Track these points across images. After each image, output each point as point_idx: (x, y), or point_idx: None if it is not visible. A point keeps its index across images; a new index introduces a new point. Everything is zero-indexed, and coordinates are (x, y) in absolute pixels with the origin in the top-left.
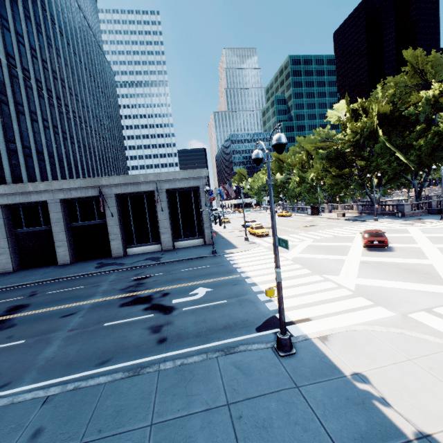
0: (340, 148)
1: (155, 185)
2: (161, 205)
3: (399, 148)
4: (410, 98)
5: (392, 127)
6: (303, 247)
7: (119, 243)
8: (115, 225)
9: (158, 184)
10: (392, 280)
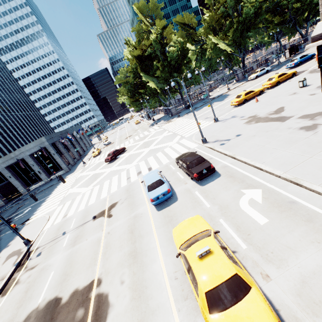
0: (131, 82)
1: (22, 155)
2: (31, 163)
3: (154, 76)
4: (143, 44)
5: (150, 60)
6: (94, 165)
7: (22, 188)
8: (15, 181)
9: (23, 154)
10: (81, 187)
